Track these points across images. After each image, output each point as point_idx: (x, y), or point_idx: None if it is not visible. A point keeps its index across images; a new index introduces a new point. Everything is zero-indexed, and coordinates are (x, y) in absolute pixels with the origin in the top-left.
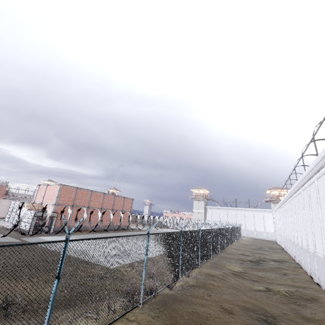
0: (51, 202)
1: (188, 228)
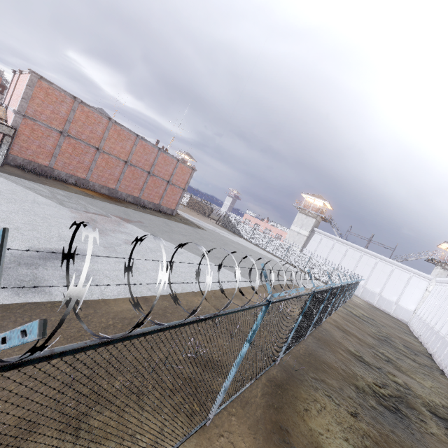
0: (14, 107)
1: (272, 249)
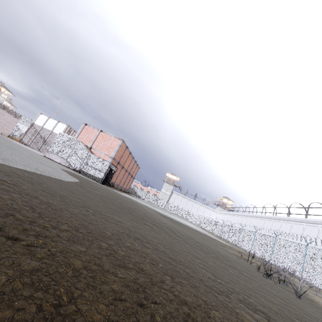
0: (107, 153)
1: (158, 204)
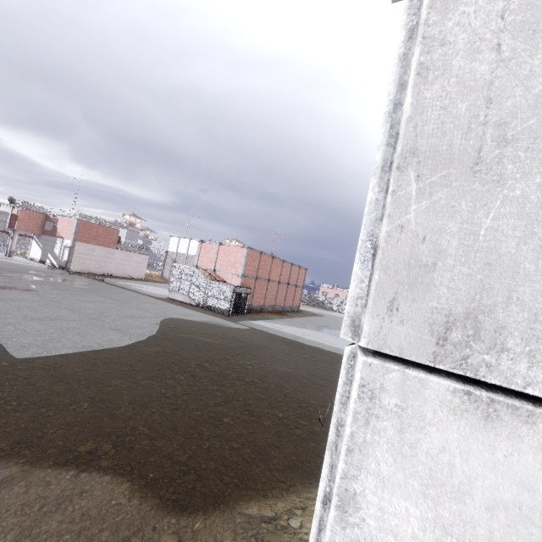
0: (234, 272)
1: None
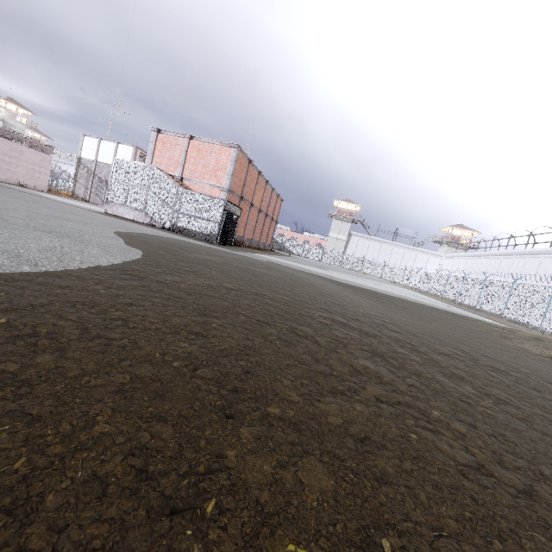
0: (214, 183)
1: (327, 259)
